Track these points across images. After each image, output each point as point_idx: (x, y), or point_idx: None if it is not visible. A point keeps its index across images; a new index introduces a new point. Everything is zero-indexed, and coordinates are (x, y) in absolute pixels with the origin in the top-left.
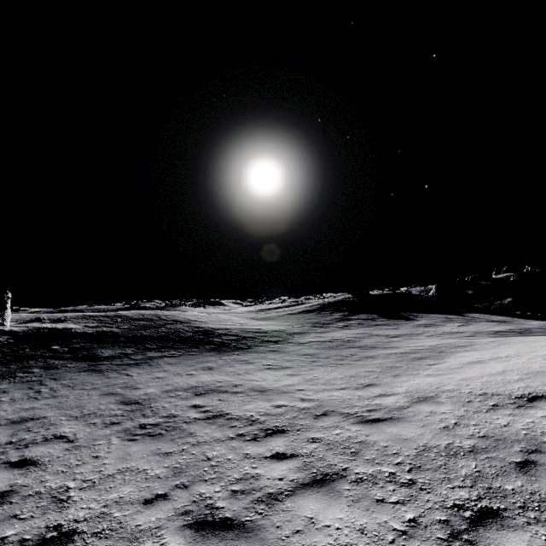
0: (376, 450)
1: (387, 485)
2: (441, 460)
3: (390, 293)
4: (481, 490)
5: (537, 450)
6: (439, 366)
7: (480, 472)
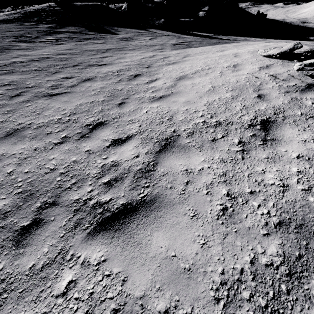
0: None
1: None
2: None
3: (91, 5)
4: None
5: None
6: (156, 85)
7: None
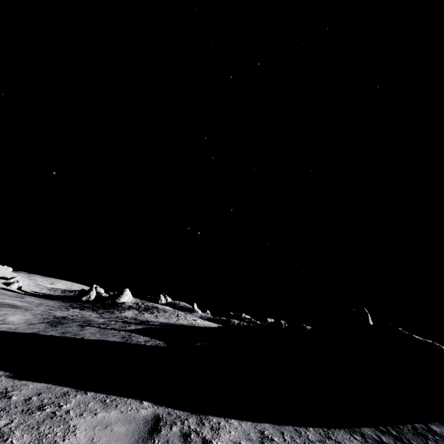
0: None
1: None
2: None
3: None
4: None
5: None
6: None
7: None
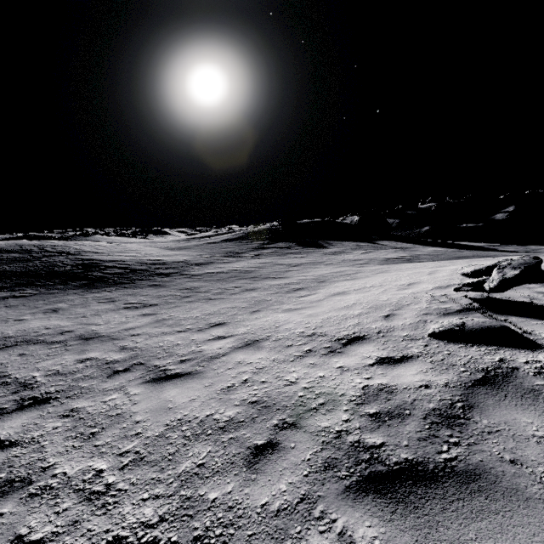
0: (121, 430)
1: (67, 499)
2: (177, 445)
3: (316, 221)
4: (175, 504)
5: (293, 423)
6: (306, 298)
7: (203, 466)
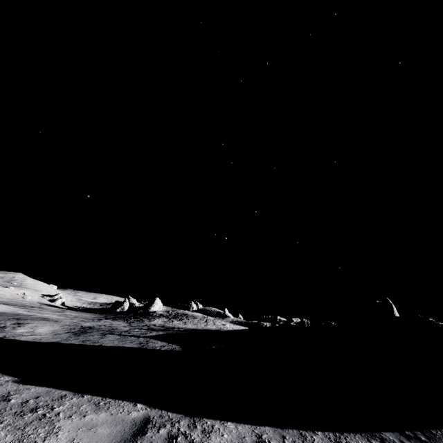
0: None
1: None
2: None
3: None
4: None
5: None
6: None
7: None
